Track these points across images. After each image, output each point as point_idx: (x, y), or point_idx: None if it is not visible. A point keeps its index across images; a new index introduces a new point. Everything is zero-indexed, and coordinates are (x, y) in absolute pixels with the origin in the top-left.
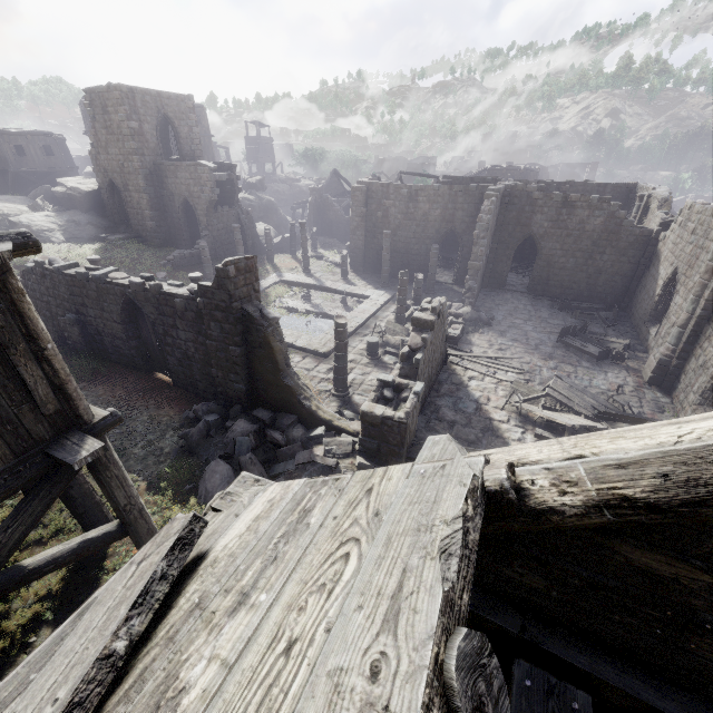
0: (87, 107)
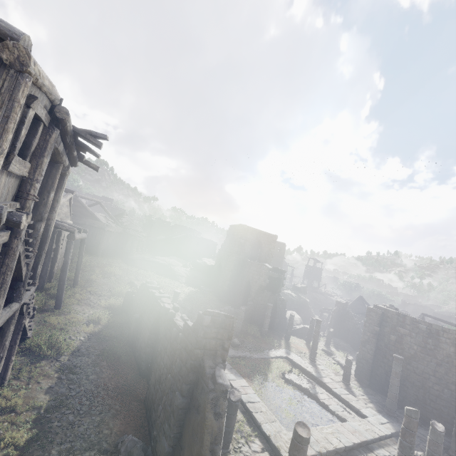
0: (227, 231)
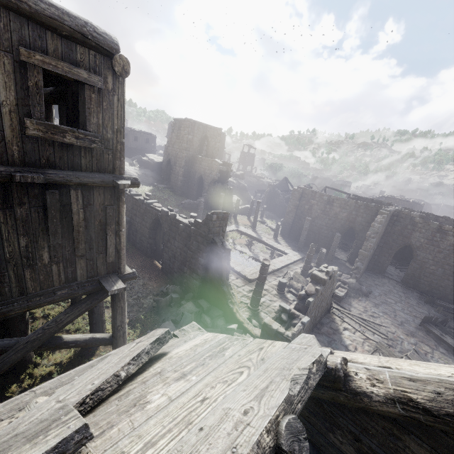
0: (172, 126)
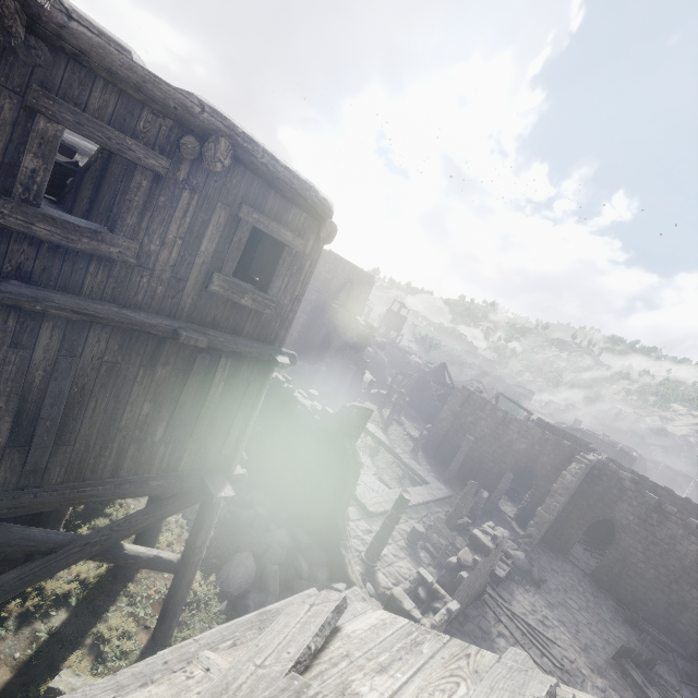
0: None
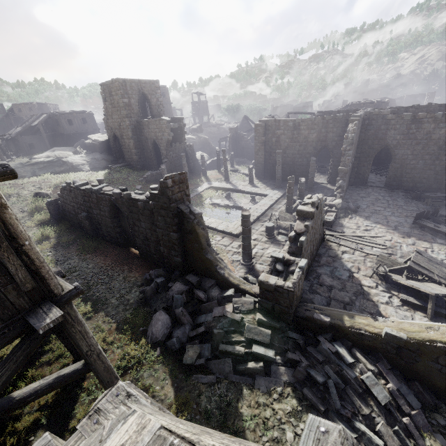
0: (102, 94)
